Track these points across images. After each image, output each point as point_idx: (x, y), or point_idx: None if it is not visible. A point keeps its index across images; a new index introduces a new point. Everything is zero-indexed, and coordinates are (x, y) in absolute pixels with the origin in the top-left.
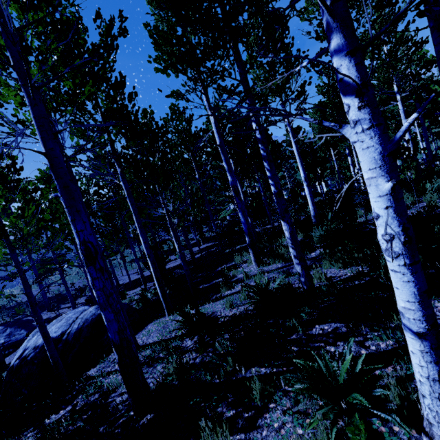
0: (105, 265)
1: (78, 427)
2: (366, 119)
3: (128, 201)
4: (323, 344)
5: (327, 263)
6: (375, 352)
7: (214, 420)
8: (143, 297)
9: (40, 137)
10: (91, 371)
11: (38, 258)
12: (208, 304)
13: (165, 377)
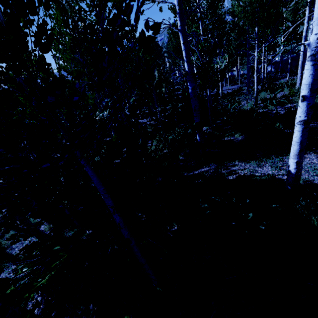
0: None
1: None
2: None
3: None
4: None
5: None
6: None
7: None
8: None
9: None
10: None
11: None
12: None
13: None
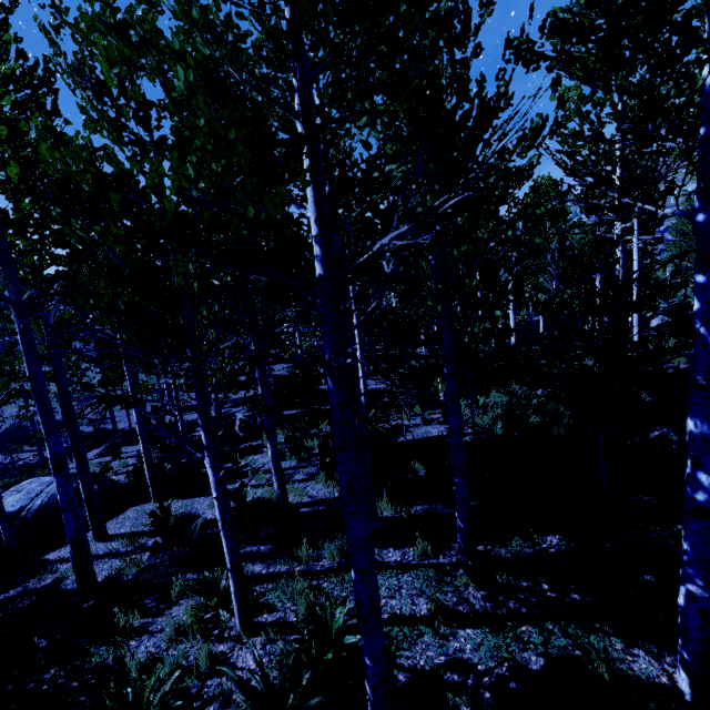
0: (81, 448)
1: (27, 606)
2: (208, 463)
3: (125, 369)
4: (248, 561)
5: (320, 479)
6: (270, 573)
7: (138, 608)
8: (136, 469)
9: (26, 362)
10: (49, 555)
11: (3, 426)
12: (199, 498)
13: (118, 571)
